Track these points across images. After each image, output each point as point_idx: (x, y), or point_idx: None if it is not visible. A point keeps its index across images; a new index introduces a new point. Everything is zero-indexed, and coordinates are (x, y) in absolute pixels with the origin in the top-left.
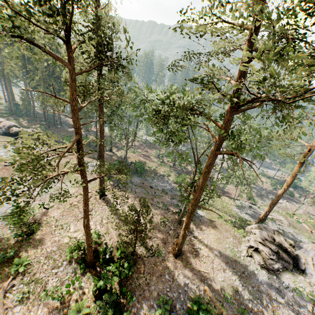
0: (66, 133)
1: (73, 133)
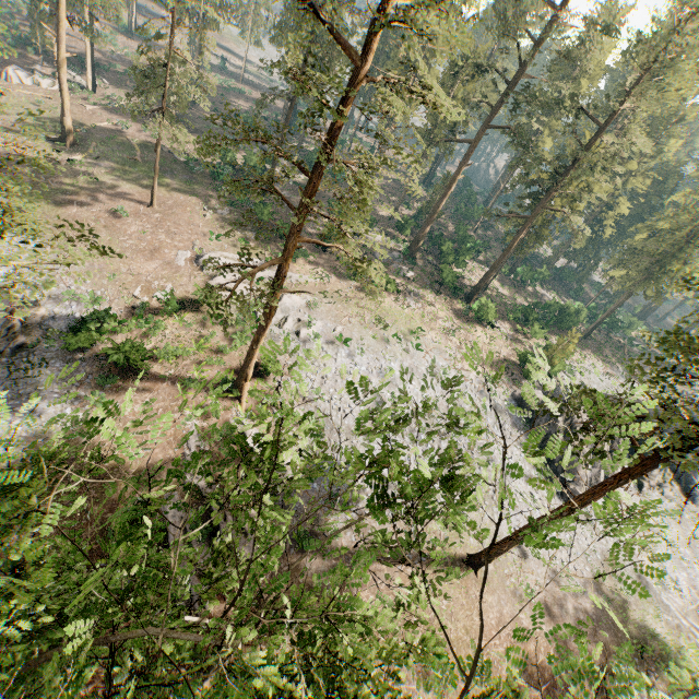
0: None
1: None
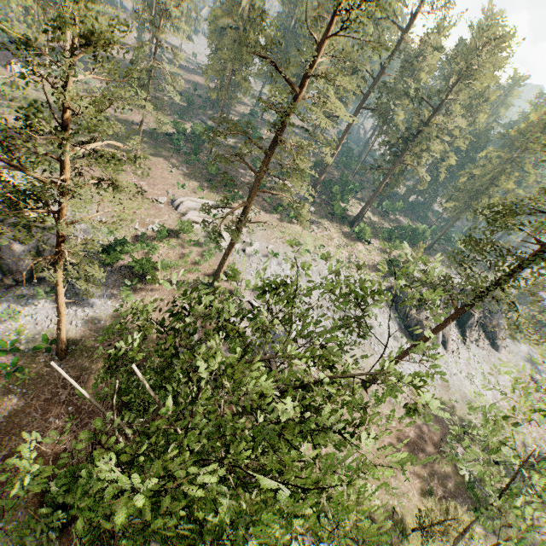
0: None
1: None
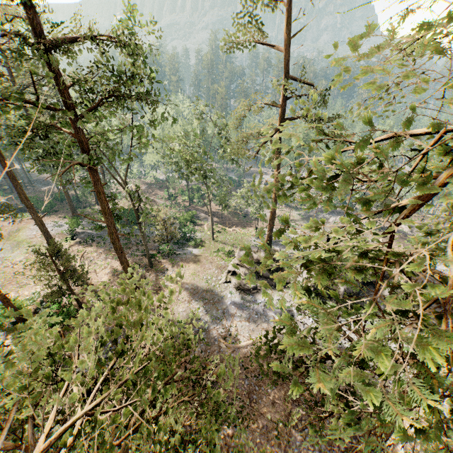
0: (37, 194)
1: (48, 192)
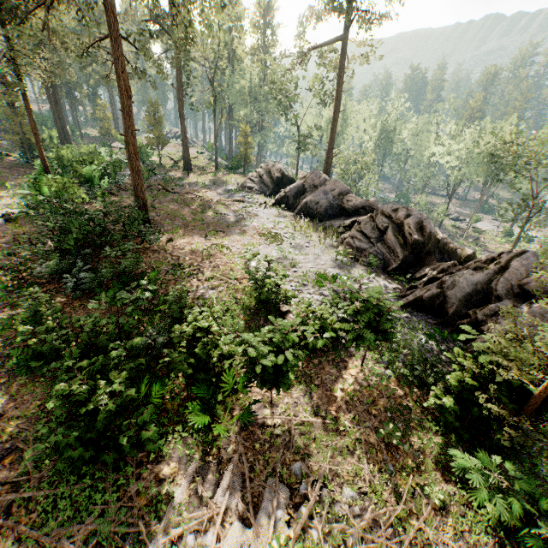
0: None
1: None
